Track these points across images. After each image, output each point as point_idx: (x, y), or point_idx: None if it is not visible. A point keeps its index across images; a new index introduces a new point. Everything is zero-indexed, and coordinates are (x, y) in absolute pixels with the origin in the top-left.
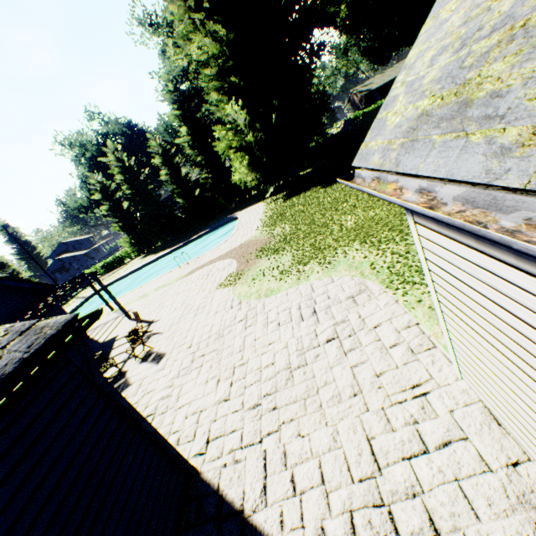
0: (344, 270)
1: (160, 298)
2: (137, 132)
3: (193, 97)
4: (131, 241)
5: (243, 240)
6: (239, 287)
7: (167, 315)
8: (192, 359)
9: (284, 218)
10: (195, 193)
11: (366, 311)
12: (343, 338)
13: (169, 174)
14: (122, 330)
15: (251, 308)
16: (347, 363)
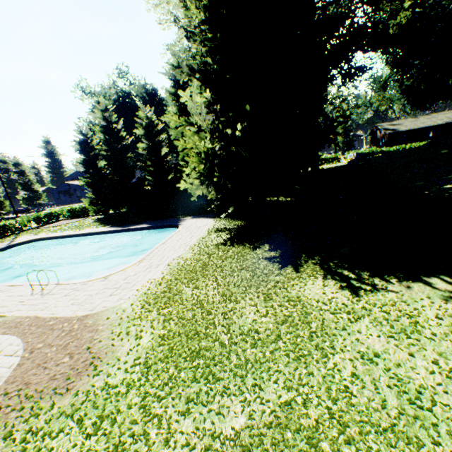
0: None
1: None
2: (158, 101)
3: None
4: (92, 200)
5: (101, 304)
6: None
7: None
8: None
9: (171, 301)
10: (168, 176)
11: None
12: None
13: (146, 149)
14: None
15: None
16: None
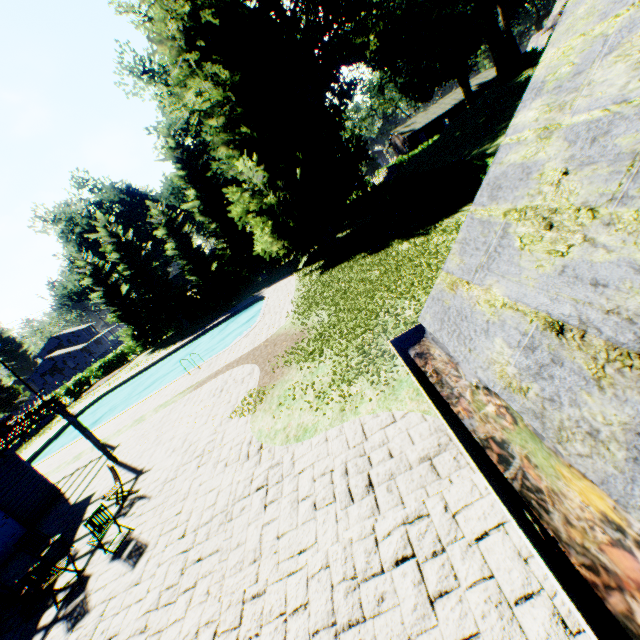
0: (409, 398)
1: (158, 426)
2: (139, 198)
3: (201, 153)
4: (133, 334)
5: (269, 334)
6: (260, 417)
7: (162, 461)
8: (182, 567)
9: (321, 300)
10: (211, 267)
11: (456, 496)
12: (424, 560)
13: (177, 247)
14: (102, 483)
15: (275, 463)
16: (437, 631)
